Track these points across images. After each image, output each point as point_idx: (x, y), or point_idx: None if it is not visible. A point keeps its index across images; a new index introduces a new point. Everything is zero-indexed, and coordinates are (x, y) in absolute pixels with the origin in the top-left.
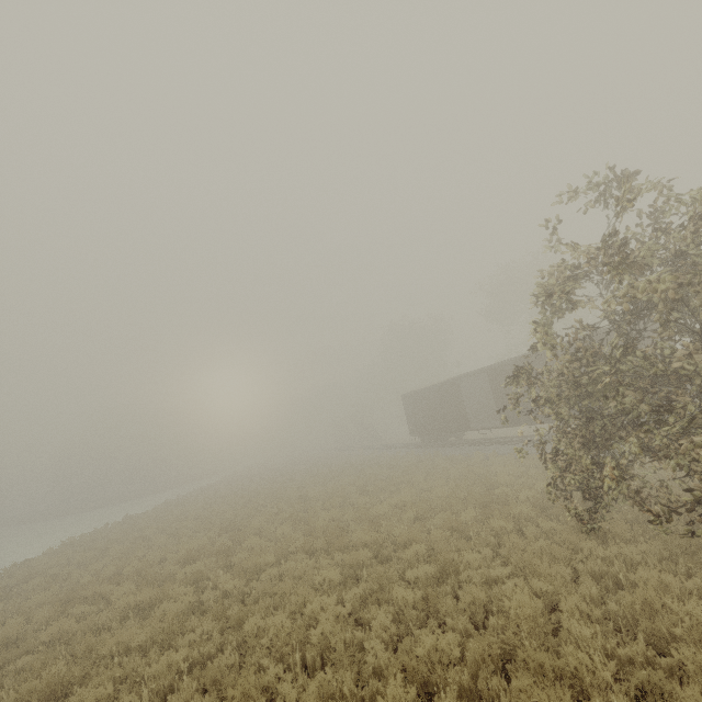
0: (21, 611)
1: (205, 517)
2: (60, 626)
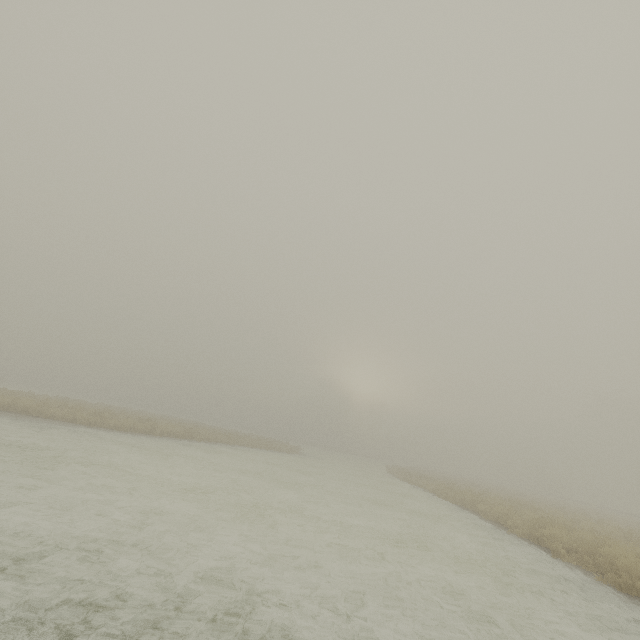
0: (496, 496)
1: (508, 492)
2: (557, 511)
